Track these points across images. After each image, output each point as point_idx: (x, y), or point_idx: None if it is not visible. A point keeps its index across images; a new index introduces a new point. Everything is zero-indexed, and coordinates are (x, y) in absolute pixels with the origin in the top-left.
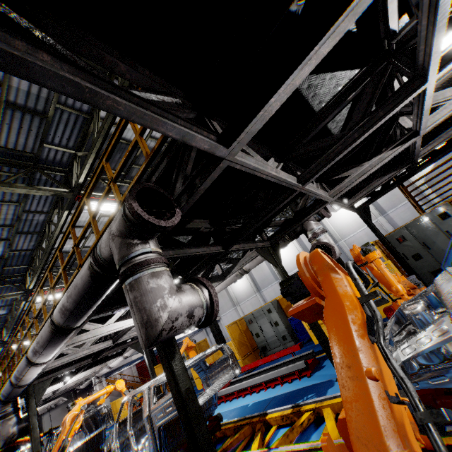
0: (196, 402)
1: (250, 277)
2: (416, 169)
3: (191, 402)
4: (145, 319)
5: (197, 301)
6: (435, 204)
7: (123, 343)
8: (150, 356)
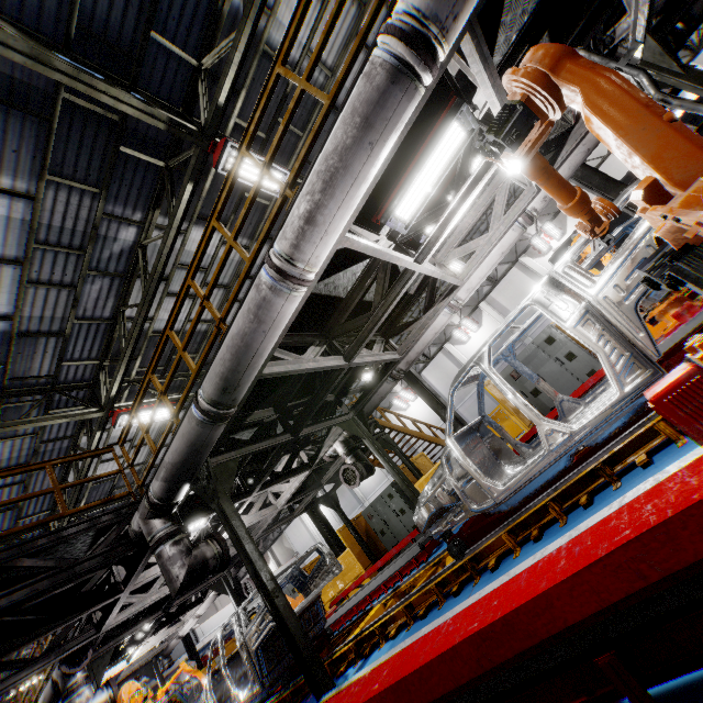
0: None
1: None
2: None
3: None
4: None
5: (104, 698)
6: None
7: (133, 671)
8: (193, 658)
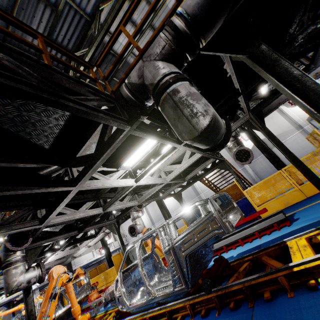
0: (34, 314)
1: (148, 215)
2: (195, 179)
3: (32, 314)
4: (7, 286)
5: (34, 275)
6: (221, 189)
7: None
8: None
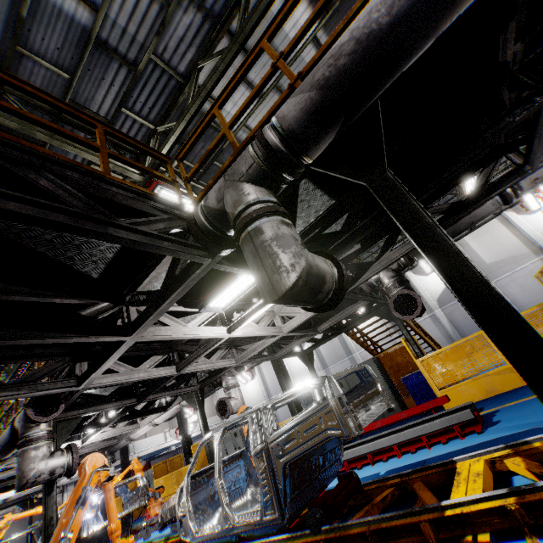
0: (55, 525)
1: (261, 380)
2: (336, 331)
3: (51, 525)
4: (21, 475)
5: (60, 463)
6: (384, 351)
7: (80, 456)
8: (124, 466)
